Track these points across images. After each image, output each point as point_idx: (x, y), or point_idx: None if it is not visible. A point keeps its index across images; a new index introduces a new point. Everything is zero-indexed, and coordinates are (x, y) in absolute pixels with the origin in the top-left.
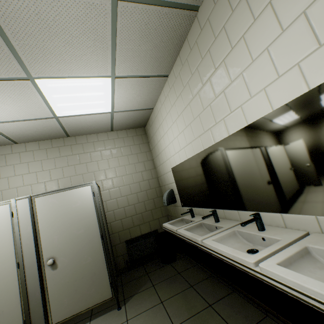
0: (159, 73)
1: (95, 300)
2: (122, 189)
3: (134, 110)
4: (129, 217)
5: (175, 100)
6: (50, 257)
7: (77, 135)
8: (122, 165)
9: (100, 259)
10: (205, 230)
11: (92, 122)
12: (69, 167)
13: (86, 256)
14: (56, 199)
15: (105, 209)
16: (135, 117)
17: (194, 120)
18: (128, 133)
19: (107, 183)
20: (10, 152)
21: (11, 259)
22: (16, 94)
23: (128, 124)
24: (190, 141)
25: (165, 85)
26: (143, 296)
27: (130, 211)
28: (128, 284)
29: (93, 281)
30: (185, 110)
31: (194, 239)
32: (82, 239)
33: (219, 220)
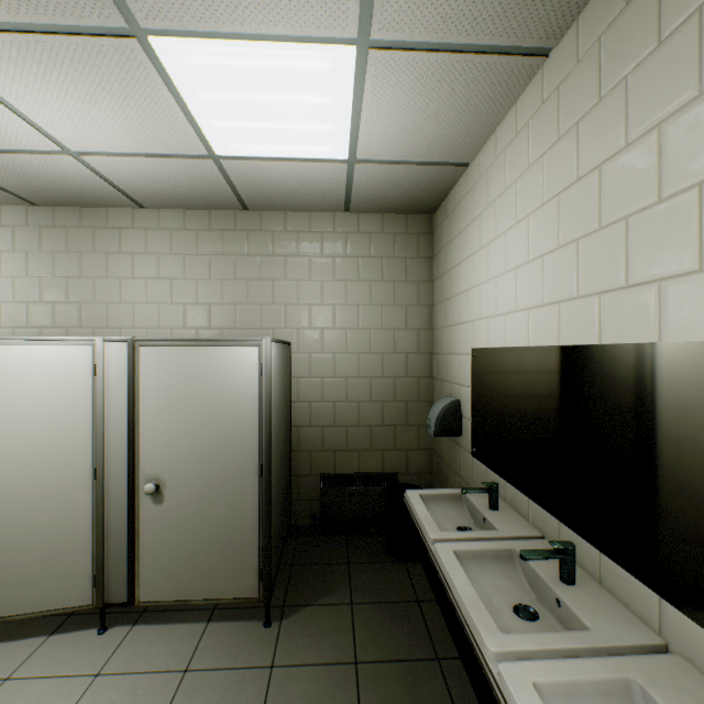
0: (519, 37)
1: (224, 591)
2: (340, 359)
3: (413, 163)
4: (340, 427)
5: (549, 148)
6: (153, 477)
7: (264, 210)
8: (353, 303)
9: (248, 516)
10: (519, 579)
11: (299, 181)
12: (235, 282)
13: (221, 498)
14: (182, 359)
15: (292, 395)
16: (412, 184)
17: (599, 233)
18: (386, 224)
19: (308, 337)
20: (129, 225)
21: (85, 457)
22: (114, 81)
23: (390, 199)
24: (555, 297)
25: (529, 88)
26: (321, 620)
27: (347, 416)
28: (303, 571)
29: (226, 552)
30: (572, 188)
31: (474, 627)
32: (220, 461)
33: (575, 579)
